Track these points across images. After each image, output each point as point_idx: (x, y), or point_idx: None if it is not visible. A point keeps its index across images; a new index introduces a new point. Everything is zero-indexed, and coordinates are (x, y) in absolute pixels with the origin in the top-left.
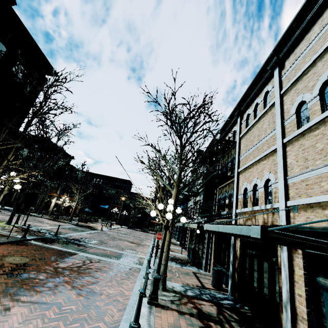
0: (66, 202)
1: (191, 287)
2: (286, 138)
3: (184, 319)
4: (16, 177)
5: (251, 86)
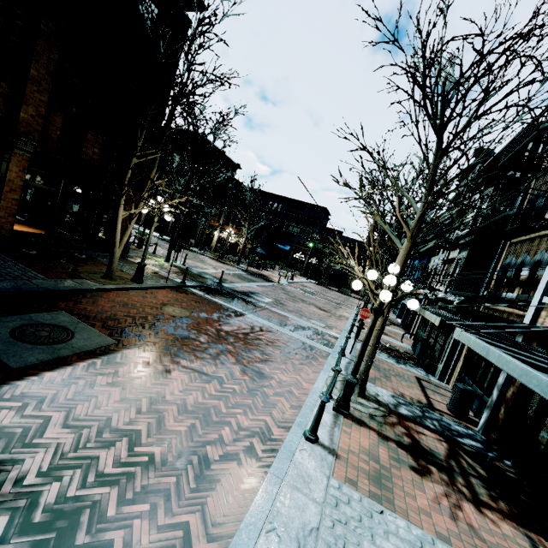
0: (232, 237)
1: (409, 401)
2: None
3: (387, 447)
4: (165, 204)
5: None
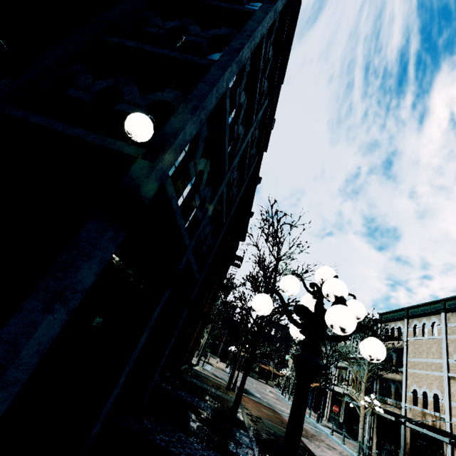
0: None
1: None
2: (450, 373)
3: None
4: None
5: (420, 305)
